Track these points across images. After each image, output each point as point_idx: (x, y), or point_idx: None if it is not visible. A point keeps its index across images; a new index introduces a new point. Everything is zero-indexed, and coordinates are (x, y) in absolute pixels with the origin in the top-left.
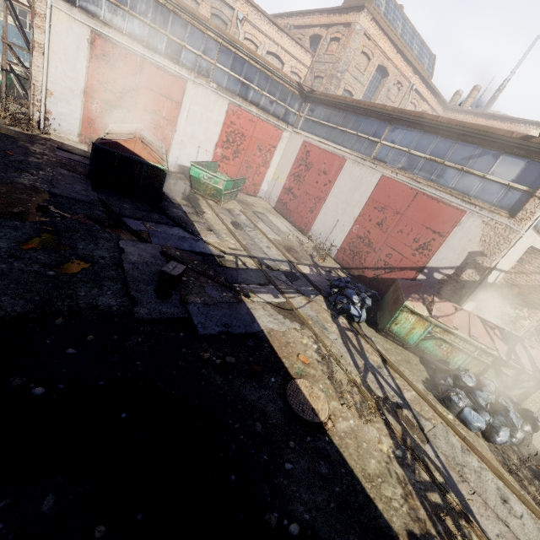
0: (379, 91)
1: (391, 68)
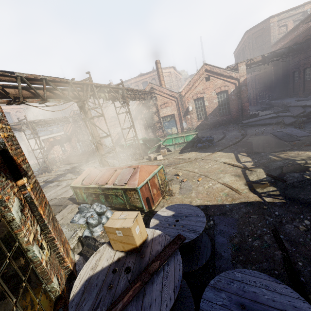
0: (12, 118)
1: (8, 110)
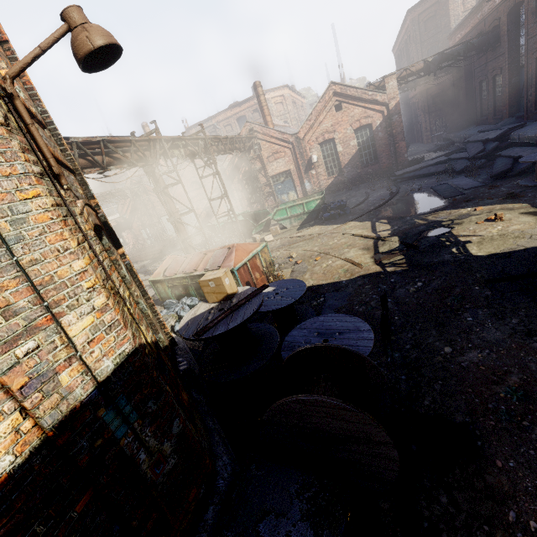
0: None
1: None
